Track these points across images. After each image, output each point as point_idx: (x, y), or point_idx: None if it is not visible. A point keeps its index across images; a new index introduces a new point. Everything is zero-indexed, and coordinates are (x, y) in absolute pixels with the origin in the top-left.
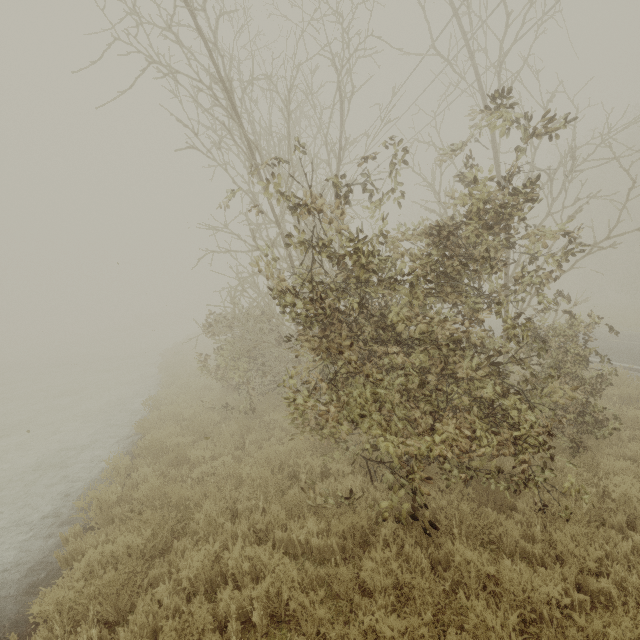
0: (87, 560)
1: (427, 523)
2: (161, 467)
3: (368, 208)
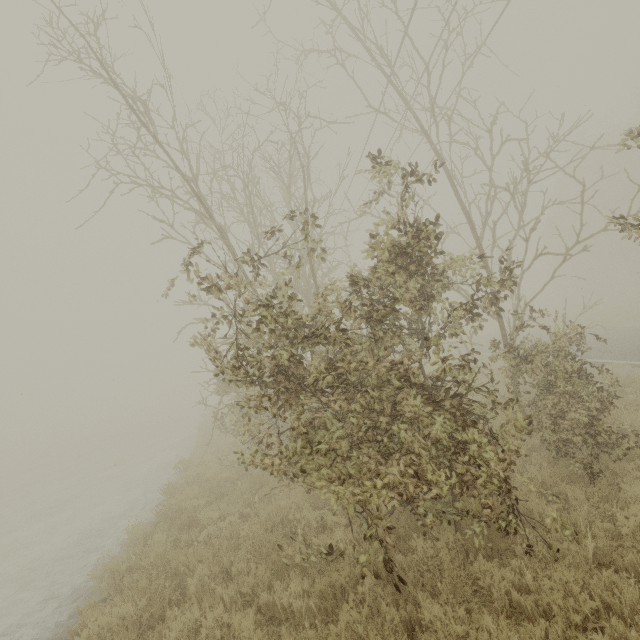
0: (87, 633)
1: (396, 577)
2: (175, 532)
3: (286, 272)
